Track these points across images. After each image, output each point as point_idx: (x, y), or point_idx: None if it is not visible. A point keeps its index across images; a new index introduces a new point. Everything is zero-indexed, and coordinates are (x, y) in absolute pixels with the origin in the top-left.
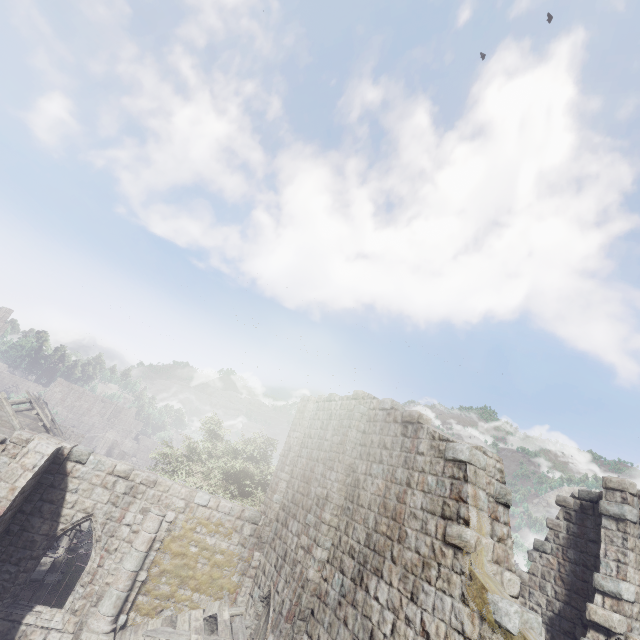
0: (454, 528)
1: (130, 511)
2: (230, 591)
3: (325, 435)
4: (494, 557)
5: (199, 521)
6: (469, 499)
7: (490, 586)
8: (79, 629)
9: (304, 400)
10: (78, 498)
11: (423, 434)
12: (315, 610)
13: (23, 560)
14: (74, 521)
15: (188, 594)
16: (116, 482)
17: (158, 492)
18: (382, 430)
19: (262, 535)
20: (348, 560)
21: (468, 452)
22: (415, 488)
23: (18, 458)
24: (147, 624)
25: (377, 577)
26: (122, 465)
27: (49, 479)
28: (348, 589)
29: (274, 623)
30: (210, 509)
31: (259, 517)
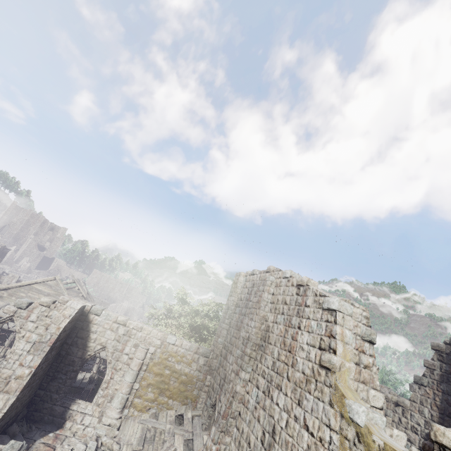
0: (326, 356)
1: (127, 345)
2: (192, 400)
3: (250, 298)
4: (361, 378)
5: (170, 354)
6: (337, 336)
7: (348, 394)
8: (101, 415)
9: (237, 275)
10: (97, 336)
11: (309, 293)
12: (241, 412)
13: (69, 372)
14: (95, 350)
15: (165, 400)
16: (118, 327)
17: (144, 334)
18: (284, 292)
19: (211, 365)
20: (261, 379)
21: (337, 303)
22: (303, 330)
23: (61, 311)
24: (141, 416)
25: (278, 390)
26: (121, 317)
27: (80, 324)
28: (260, 398)
29: (215, 419)
30: (177, 346)
31: (209, 353)
